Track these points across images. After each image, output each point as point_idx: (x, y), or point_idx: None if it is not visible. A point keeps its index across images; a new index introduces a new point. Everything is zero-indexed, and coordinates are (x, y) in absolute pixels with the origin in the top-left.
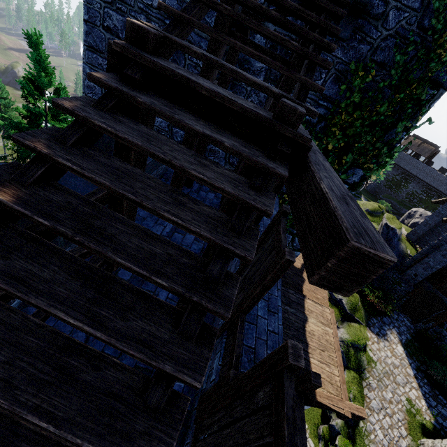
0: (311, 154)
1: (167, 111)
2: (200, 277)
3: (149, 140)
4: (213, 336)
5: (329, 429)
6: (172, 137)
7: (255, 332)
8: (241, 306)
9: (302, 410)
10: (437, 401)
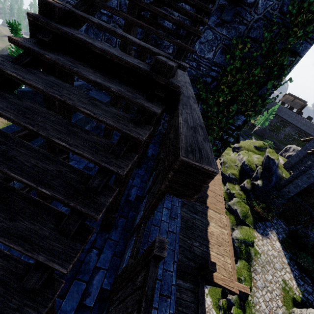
0: (183, 98)
1: (68, 65)
2: (81, 188)
3: (52, 86)
4: (88, 233)
5: (227, 302)
6: (109, 94)
7: (158, 232)
8: (144, 213)
9: (203, 288)
10: (304, 281)
